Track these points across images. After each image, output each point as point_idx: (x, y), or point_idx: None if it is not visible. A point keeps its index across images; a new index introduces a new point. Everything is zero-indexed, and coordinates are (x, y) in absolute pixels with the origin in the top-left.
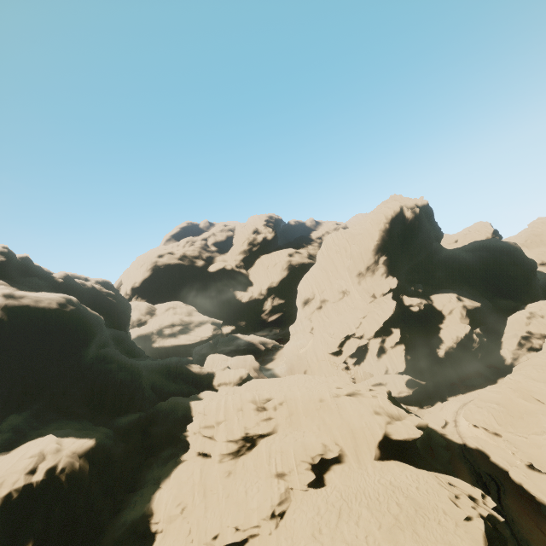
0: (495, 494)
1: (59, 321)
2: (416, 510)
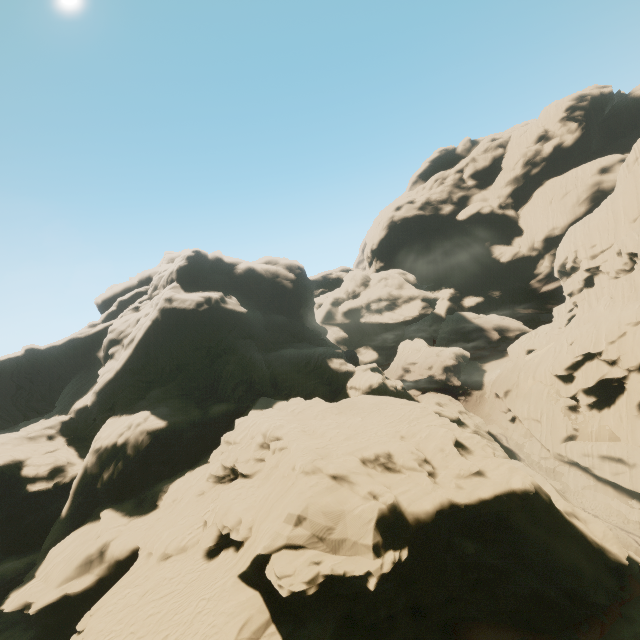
0: None
1: (195, 319)
2: None
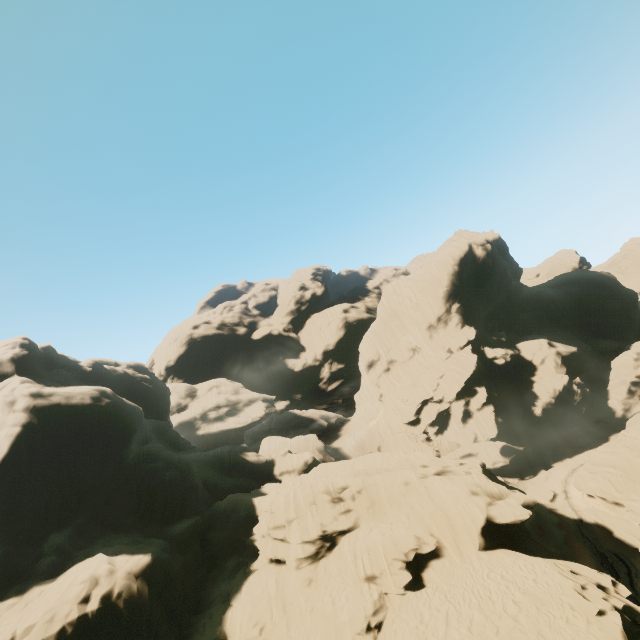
0: (625, 577)
1: (94, 418)
2: (538, 608)
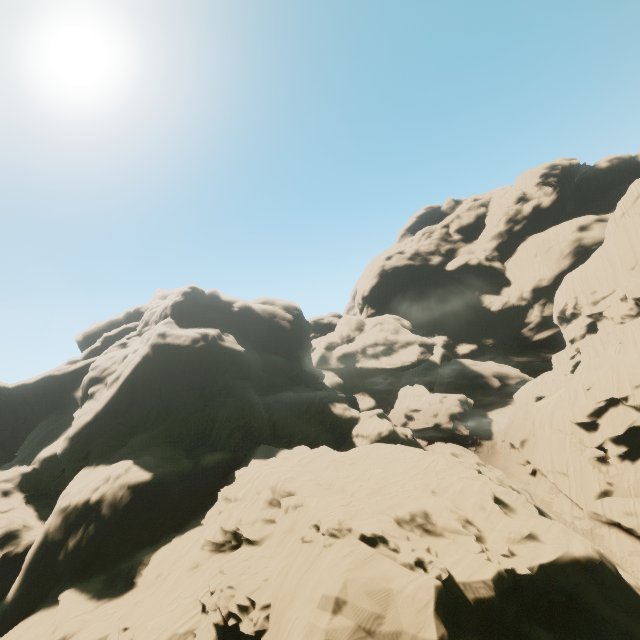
0: None
1: (190, 356)
2: None
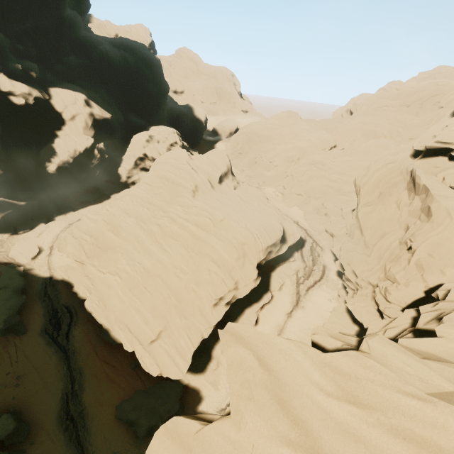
0: (66, 328)
1: None
2: None
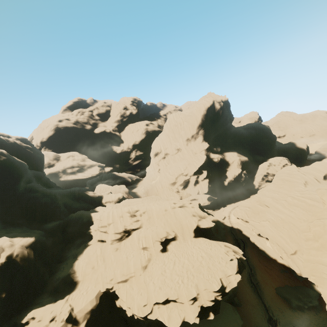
0: (242, 247)
1: None
2: (210, 258)
